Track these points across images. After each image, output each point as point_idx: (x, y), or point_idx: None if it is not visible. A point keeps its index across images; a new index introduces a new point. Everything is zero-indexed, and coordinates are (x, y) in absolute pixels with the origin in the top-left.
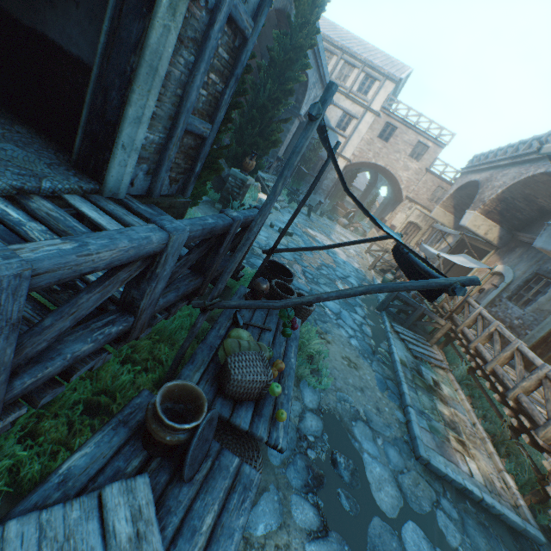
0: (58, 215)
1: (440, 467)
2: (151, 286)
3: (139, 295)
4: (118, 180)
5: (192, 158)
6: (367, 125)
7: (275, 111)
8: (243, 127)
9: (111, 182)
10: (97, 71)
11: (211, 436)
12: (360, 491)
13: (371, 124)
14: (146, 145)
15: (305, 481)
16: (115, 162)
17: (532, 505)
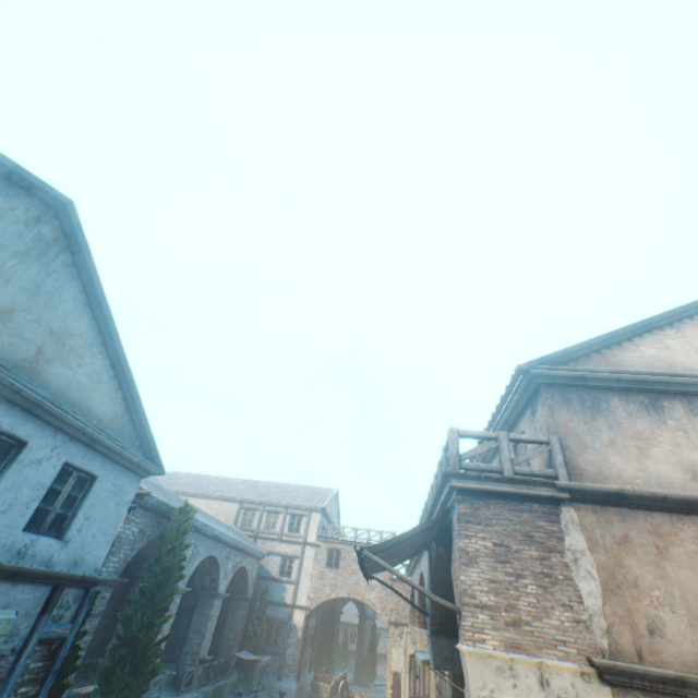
0: None
1: None
2: None
3: None
4: None
5: None
6: (311, 558)
7: (151, 634)
8: (109, 673)
9: None
10: None
11: None
12: None
13: (315, 556)
14: None
15: None
16: None
17: None
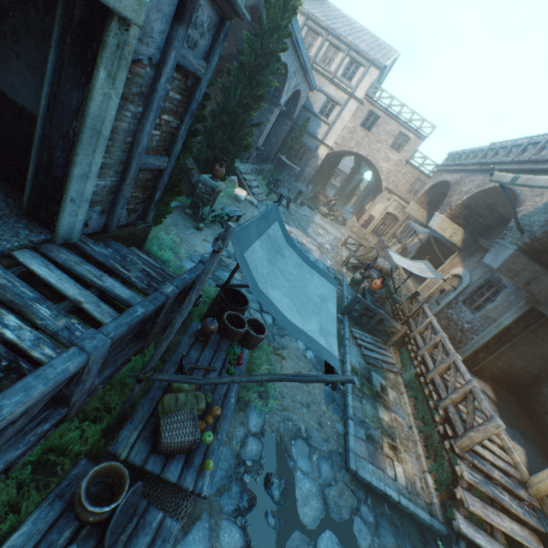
0: (6, 282)
1: (365, 477)
2: (79, 387)
3: (69, 393)
4: (70, 227)
5: (151, 188)
6: (350, 112)
7: (246, 116)
8: (213, 132)
9: (63, 231)
10: (41, 130)
11: (137, 500)
12: (286, 508)
13: (354, 112)
14: (98, 190)
15: (236, 506)
16: (65, 214)
17: (445, 501)
